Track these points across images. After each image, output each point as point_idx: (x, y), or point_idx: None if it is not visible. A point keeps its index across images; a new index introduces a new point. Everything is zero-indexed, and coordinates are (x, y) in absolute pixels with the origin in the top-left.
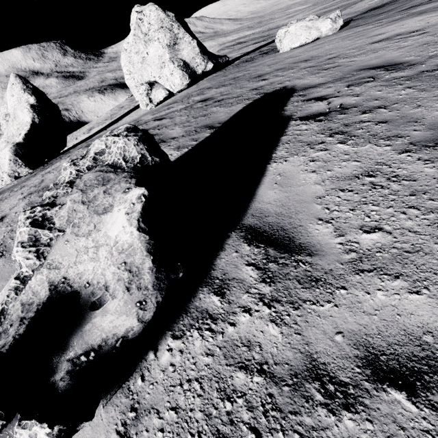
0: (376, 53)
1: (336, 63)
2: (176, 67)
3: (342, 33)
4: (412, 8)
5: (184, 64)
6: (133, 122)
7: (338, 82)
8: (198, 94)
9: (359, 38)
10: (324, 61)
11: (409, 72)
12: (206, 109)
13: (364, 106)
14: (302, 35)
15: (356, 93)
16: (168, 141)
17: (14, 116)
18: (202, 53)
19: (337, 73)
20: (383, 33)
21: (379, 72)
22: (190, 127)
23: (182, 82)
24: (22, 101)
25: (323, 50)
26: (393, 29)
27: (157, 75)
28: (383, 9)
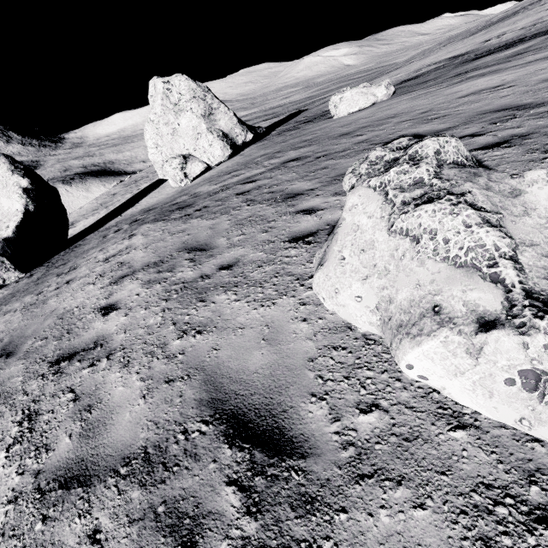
0: (479, 103)
1: (440, 114)
2: (215, 137)
3: (402, 97)
4: (462, 75)
5: (223, 134)
6: (184, 196)
7: (472, 124)
8: (267, 158)
9: (435, 97)
10: (420, 114)
11: (547, 108)
12: (316, 164)
13: (543, 131)
14: (360, 100)
15: (514, 126)
16: (308, 192)
17: None
18: (240, 123)
19: (457, 119)
20: (460, 91)
21: (511, 112)
22: (321, 179)
23: (223, 153)
24: (9, 185)
25: (401, 109)
26: (467, 87)
27: (191, 147)
28: (422, 79)
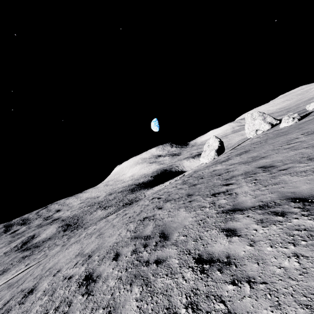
0: None
1: None
2: (266, 123)
3: None
4: None
5: (268, 122)
6: None
7: None
8: None
9: None
10: None
11: None
12: None
13: None
14: None
15: None
16: None
17: (211, 145)
18: (274, 119)
19: None
20: None
21: None
22: None
23: (268, 127)
24: (215, 140)
25: None
26: None
27: (258, 127)
28: None
